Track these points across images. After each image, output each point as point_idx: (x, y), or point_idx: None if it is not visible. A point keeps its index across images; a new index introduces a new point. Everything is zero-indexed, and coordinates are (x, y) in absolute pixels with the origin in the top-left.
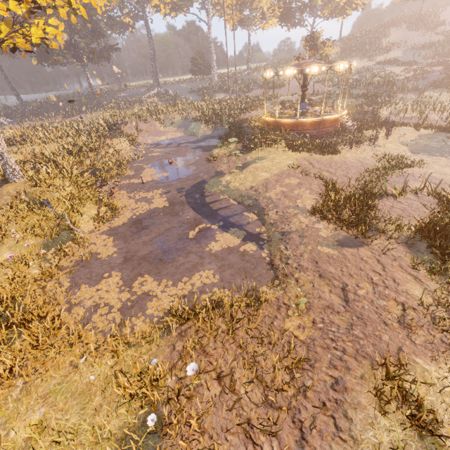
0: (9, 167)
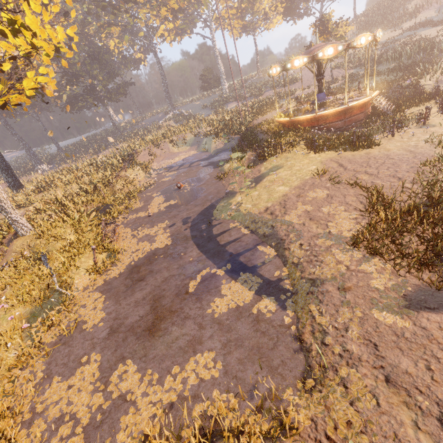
0: (15, 222)
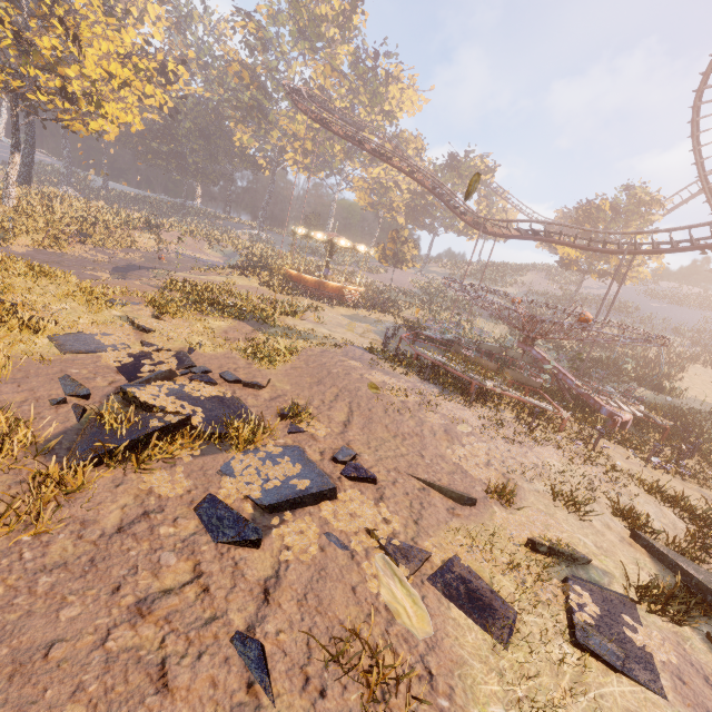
0: (8, 193)
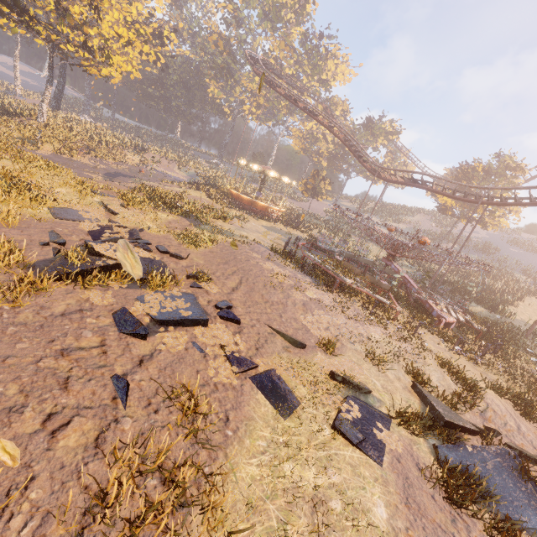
0: (41, 113)
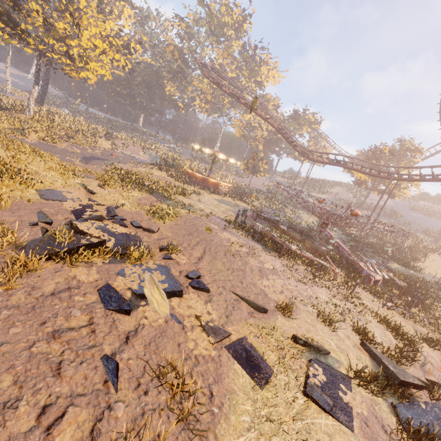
0: (29, 108)
